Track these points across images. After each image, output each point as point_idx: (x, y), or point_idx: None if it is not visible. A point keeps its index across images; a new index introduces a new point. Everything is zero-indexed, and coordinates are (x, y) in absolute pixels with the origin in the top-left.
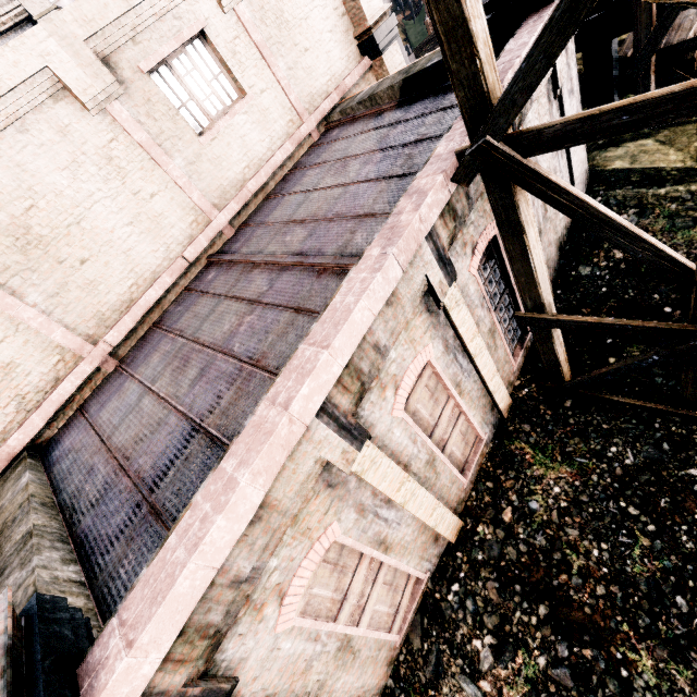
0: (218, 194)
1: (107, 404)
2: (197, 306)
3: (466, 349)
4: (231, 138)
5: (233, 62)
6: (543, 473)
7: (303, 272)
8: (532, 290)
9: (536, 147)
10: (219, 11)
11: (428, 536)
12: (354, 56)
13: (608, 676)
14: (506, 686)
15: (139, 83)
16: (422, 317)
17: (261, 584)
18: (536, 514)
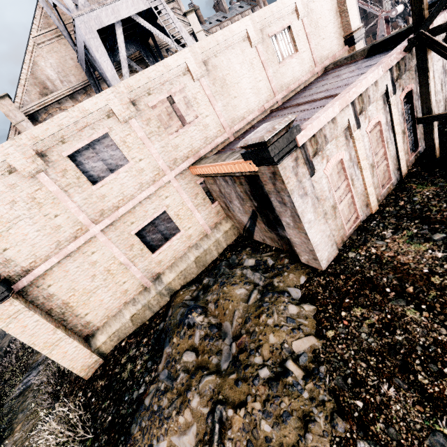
0: (279, 87)
1: (235, 145)
2: (271, 120)
3: (393, 128)
4: (289, 67)
5: (297, 39)
6: (421, 190)
7: (326, 99)
8: (427, 102)
9: (438, 32)
10: (296, 19)
11: (365, 200)
12: (341, 45)
13: (445, 229)
14: (398, 239)
15: (267, 40)
16: (381, 102)
17: (325, 150)
18: (416, 201)
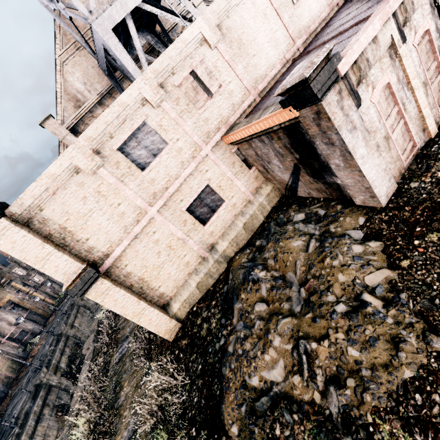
0: (298, 32)
1: (264, 104)
2: None
3: None
4: (305, 7)
5: None
6: None
7: (357, 26)
8: None
9: None
10: None
11: (420, 124)
12: None
13: None
14: None
15: None
16: (427, 6)
17: (369, 76)
18: None
